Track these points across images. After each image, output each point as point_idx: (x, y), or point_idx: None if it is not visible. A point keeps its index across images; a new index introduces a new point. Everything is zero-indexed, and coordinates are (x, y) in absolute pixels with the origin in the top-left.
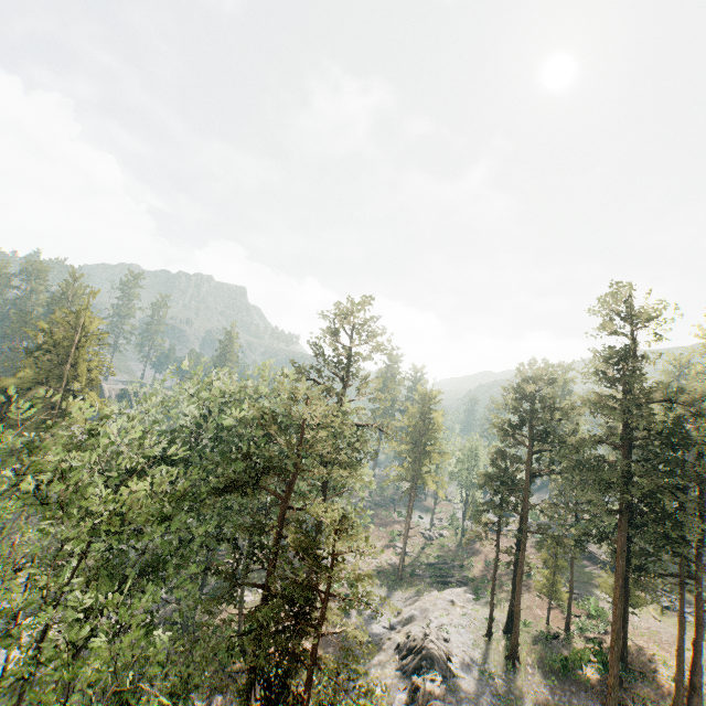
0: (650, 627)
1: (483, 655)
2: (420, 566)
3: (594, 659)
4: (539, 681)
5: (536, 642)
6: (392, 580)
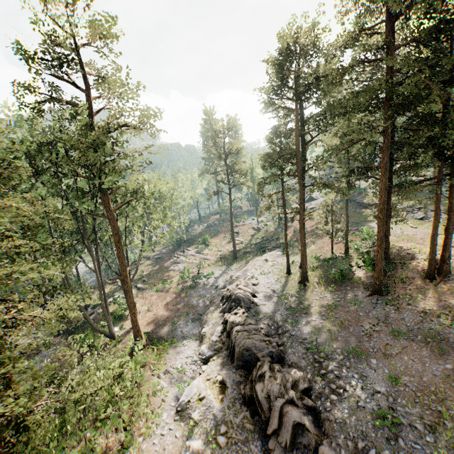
0: (408, 233)
1: (283, 286)
2: (251, 246)
3: (364, 265)
4: (323, 290)
5: (323, 267)
6: (230, 260)
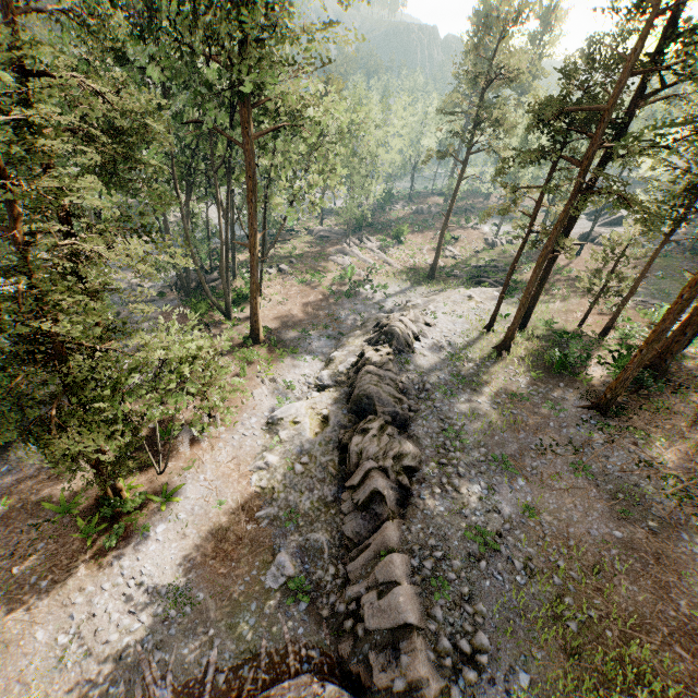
0: None
1: (467, 343)
2: (464, 268)
3: (615, 364)
4: (521, 372)
5: (547, 341)
6: (422, 278)
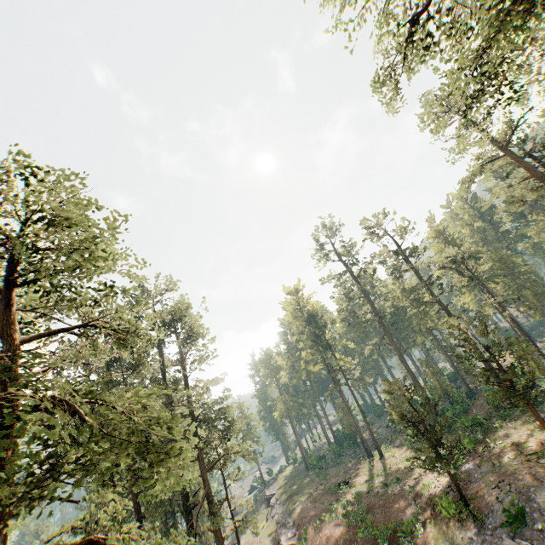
0: None
1: None
2: None
3: None
4: None
5: None
6: None
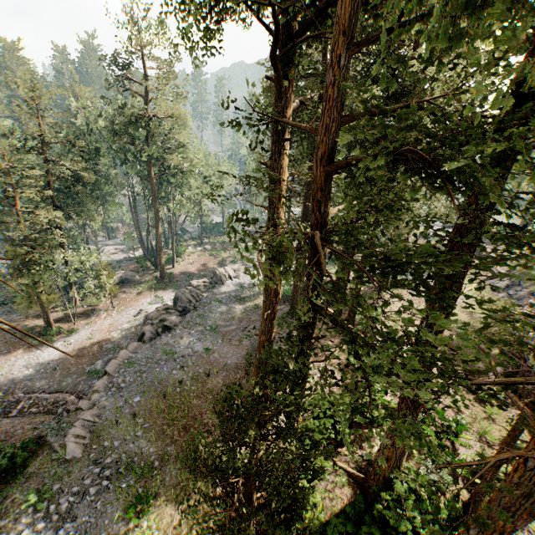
0: None
1: None
2: None
3: None
4: None
5: None
6: None
